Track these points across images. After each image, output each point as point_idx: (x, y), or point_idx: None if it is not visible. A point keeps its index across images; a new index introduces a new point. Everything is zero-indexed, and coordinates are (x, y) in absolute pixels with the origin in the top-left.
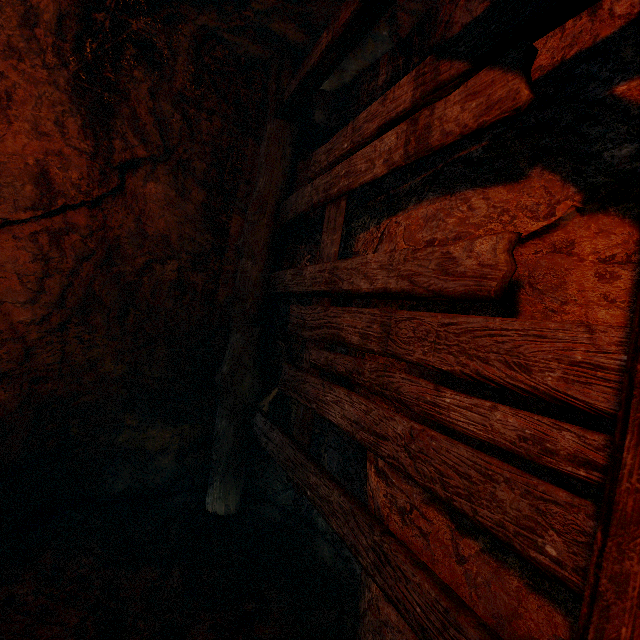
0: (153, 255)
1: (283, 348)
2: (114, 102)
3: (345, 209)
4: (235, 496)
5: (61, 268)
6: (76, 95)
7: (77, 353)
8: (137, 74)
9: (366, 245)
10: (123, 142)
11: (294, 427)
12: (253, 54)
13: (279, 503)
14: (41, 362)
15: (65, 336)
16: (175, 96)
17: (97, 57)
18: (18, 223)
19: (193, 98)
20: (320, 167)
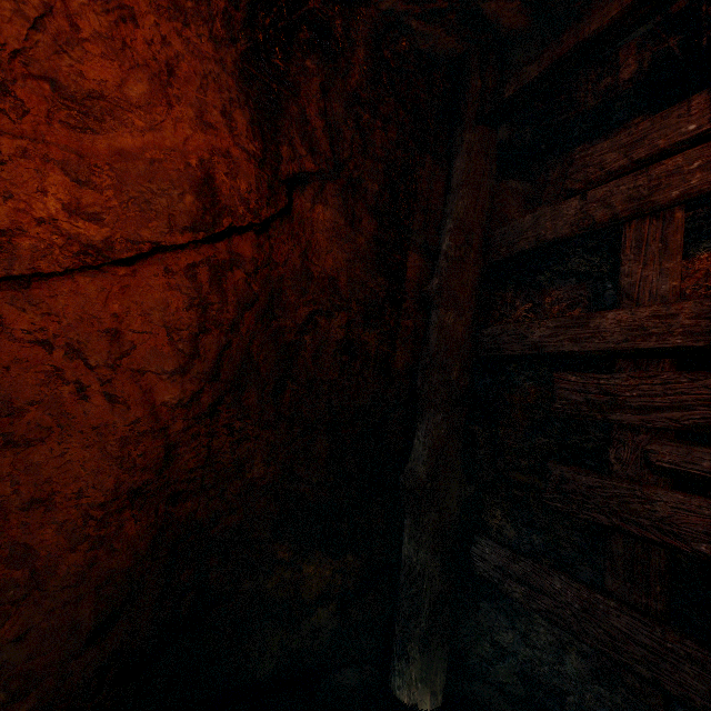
0: (317, 304)
1: (481, 435)
2: (282, 97)
3: (682, 223)
4: (442, 675)
5: (220, 319)
6: (242, 81)
7: (224, 450)
8: (309, 64)
9: (705, 278)
10: (290, 149)
11: (607, 575)
12: (440, 49)
13: (492, 679)
14: (182, 467)
15: (213, 424)
16: (348, 96)
17: (267, 37)
18: (172, 249)
19: (368, 100)
20: (605, 170)
